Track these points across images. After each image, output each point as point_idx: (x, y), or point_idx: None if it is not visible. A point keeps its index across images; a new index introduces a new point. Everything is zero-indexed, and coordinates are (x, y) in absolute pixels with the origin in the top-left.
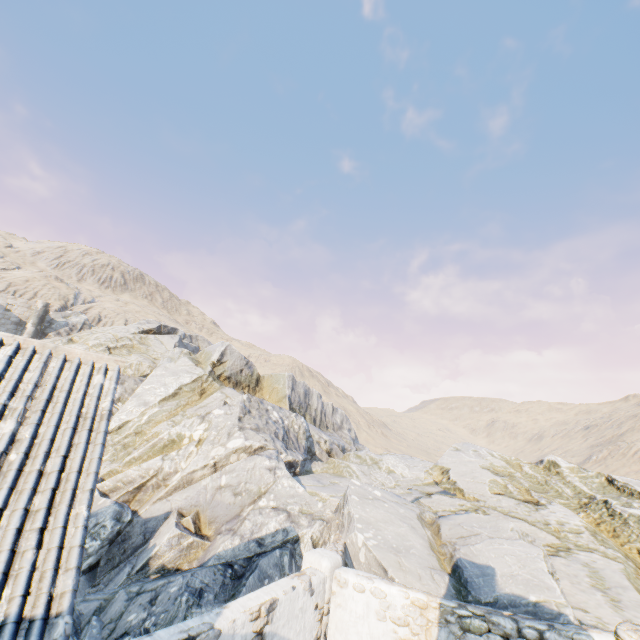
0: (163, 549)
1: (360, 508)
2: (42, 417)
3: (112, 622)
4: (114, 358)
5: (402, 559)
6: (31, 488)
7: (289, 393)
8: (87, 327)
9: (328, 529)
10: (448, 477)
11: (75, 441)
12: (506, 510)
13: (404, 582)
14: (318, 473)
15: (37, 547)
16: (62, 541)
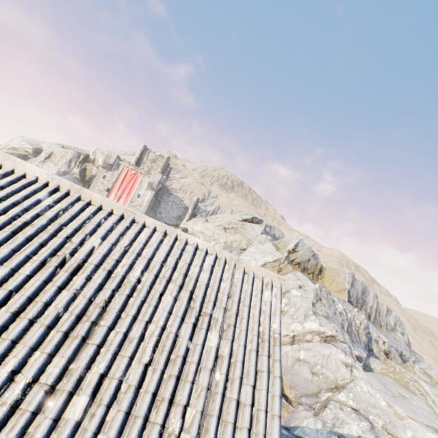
0: None
1: None
2: (234, 332)
3: None
4: (277, 275)
5: None
6: (232, 423)
7: (348, 287)
8: (214, 213)
9: None
10: None
11: (258, 366)
12: None
13: None
14: (377, 371)
15: None
16: None
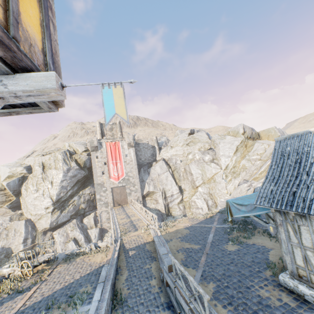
0: None
1: None
2: None
3: None
4: None
5: None
6: None
7: (280, 134)
8: (169, 140)
9: None
10: None
11: None
12: None
13: None
14: None
15: None
16: None
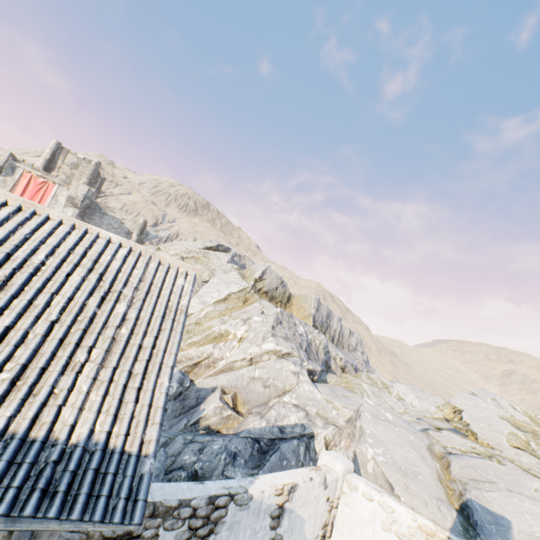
0: (209, 414)
1: (372, 425)
2: (143, 304)
3: (173, 456)
4: (192, 266)
5: (409, 482)
6: (134, 356)
7: (314, 313)
8: (169, 240)
9: (339, 435)
10: (460, 417)
11: (163, 327)
12: (525, 466)
13: (409, 503)
14: (332, 384)
15: (135, 401)
16: (151, 401)
